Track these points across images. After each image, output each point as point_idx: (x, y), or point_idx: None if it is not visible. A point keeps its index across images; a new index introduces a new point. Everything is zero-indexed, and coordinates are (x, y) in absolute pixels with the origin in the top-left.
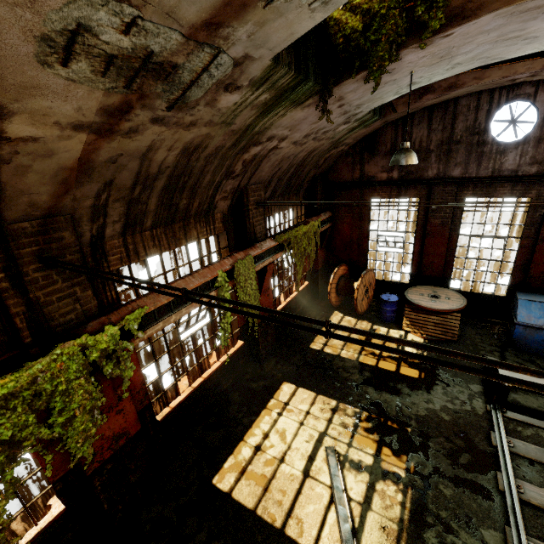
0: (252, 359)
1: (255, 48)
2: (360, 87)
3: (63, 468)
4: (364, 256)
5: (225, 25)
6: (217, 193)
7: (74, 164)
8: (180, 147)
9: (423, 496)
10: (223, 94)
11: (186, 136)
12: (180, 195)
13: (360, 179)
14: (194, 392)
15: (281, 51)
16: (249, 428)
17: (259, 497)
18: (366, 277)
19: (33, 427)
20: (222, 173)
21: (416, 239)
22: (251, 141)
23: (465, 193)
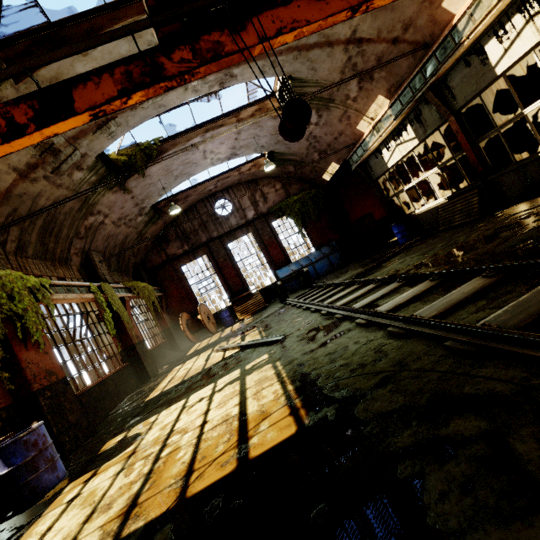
0: (142, 382)
1: (89, 151)
2: (138, 184)
3: (4, 400)
4: (196, 303)
5: (80, 139)
6: (71, 247)
7: (4, 191)
8: (52, 200)
9: (267, 324)
10: (76, 171)
11: (56, 193)
12: (49, 238)
13: (168, 259)
14: (98, 388)
15: (98, 158)
16: (159, 384)
17: (183, 379)
18: (203, 307)
19: (6, 300)
20: (73, 231)
21: (219, 275)
22: (88, 210)
23: (225, 242)
